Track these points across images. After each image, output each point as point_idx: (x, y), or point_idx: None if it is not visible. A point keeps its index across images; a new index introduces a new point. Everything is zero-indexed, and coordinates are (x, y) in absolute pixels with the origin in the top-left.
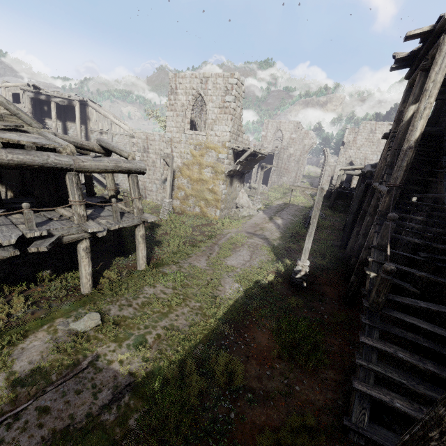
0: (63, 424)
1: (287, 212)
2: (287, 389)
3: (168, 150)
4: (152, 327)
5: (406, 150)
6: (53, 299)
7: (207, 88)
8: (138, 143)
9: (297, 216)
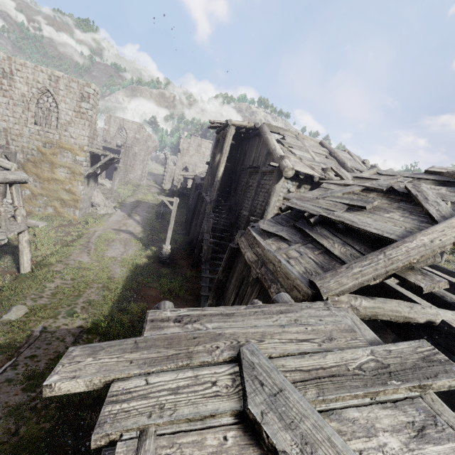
0: (54, 355)
1: (141, 209)
2: None
3: (1, 141)
4: (74, 304)
5: (217, 181)
6: None
7: (58, 87)
8: None
9: (151, 212)
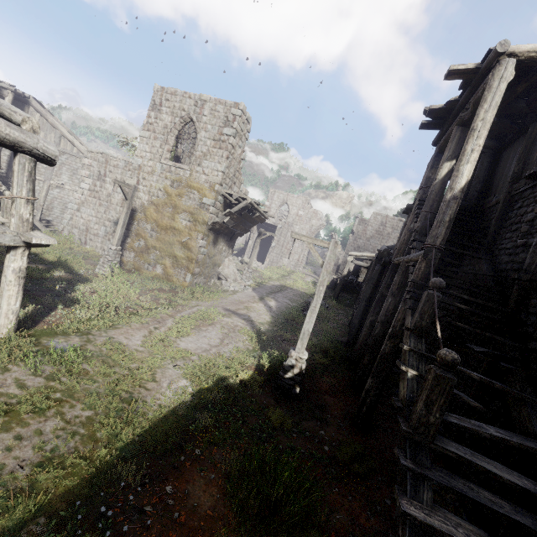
0: None
1: (284, 295)
2: None
3: (132, 180)
4: None
5: (449, 200)
6: None
7: (202, 113)
8: (92, 166)
9: (296, 301)
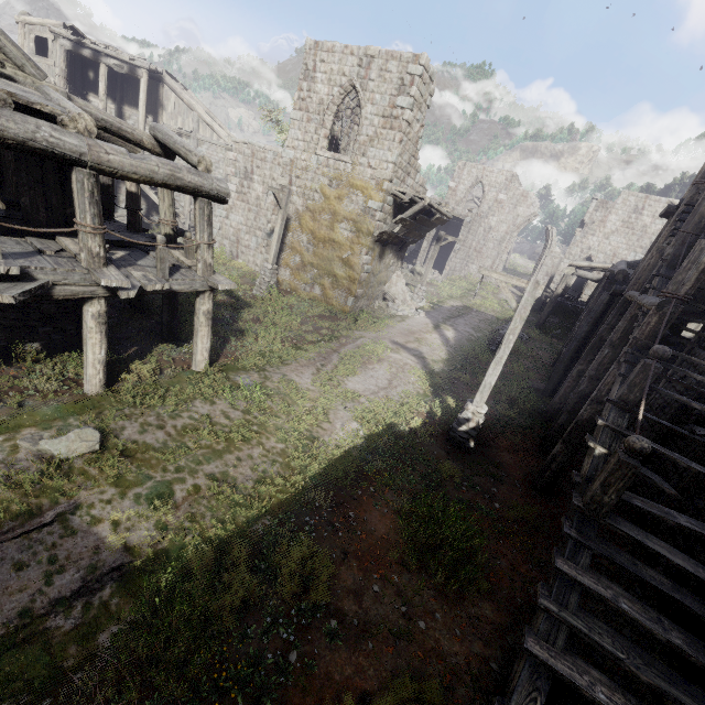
0: None
1: (466, 321)
2: (403, 623)
3: (284, 179)
4: (189, 471)
5: None
6: (30, 393)
7: (368, 76)
8: (237, 160)
9: (482, 330)
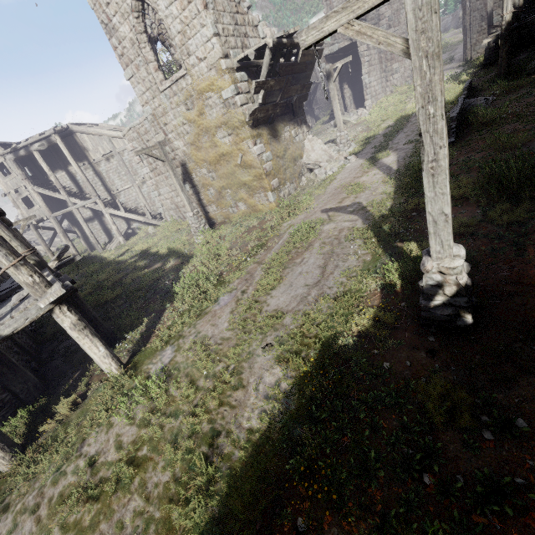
0: None
1: (406, 132)
2: None
3: (159, 135)
4: None
5: None
6: None
7: None
8: (135, 148)
9: None
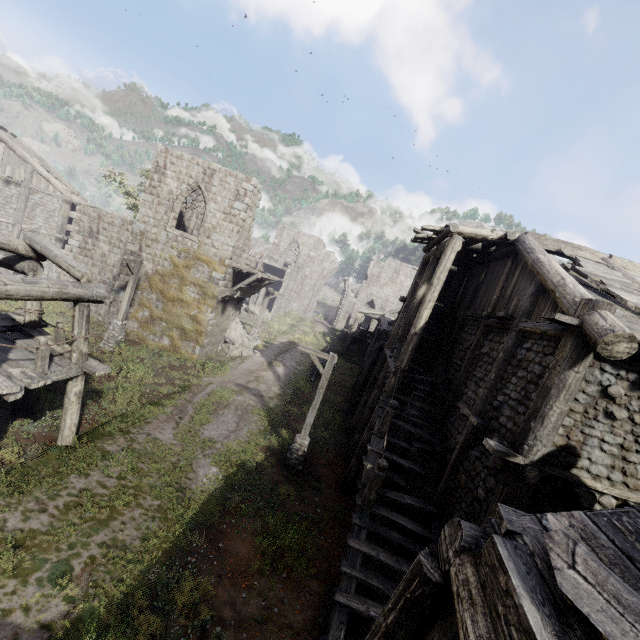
0: None
1: (292, 356)
2: (264, 613)
3: (134, 246)
4: (82, 545)
5: (413, 335)
6: None
7: (211, 182)
8: (81, 220)
9: (304, 363)
